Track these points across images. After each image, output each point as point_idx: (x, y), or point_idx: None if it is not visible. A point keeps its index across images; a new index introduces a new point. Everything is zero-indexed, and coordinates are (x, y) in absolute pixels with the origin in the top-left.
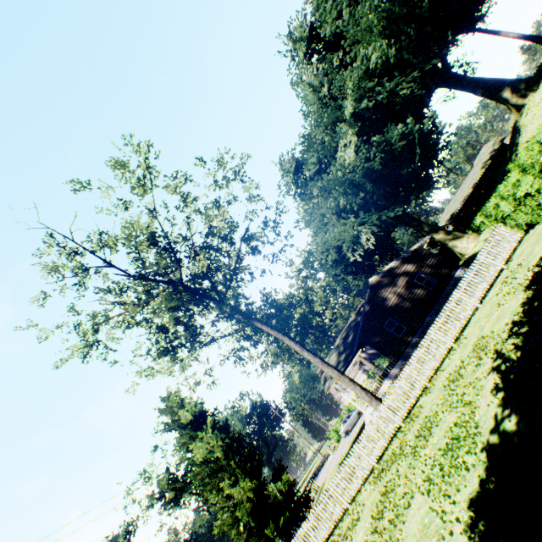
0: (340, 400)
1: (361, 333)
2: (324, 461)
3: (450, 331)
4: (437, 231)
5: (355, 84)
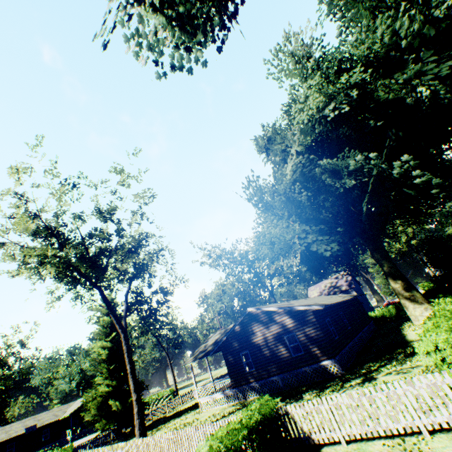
0: None
1: (224, 344)
2: None
3: (172, 451)
4: (395, 279)
5: (324, 78)
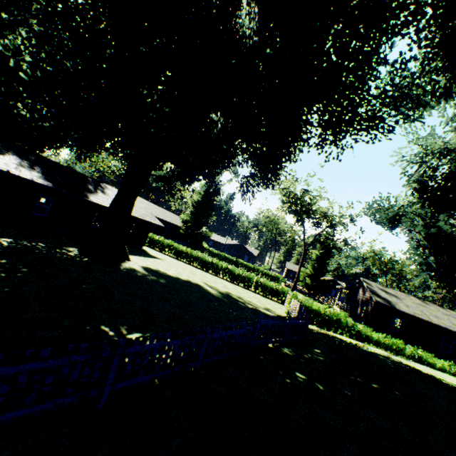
0: None
1: (350, 289)
2: None
3: None
4: None
5: (417, 144)
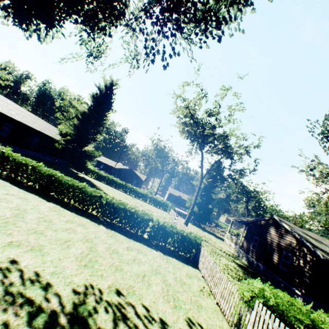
0: None
1: (250, 224)
2: None
3: None
4: None
5: None
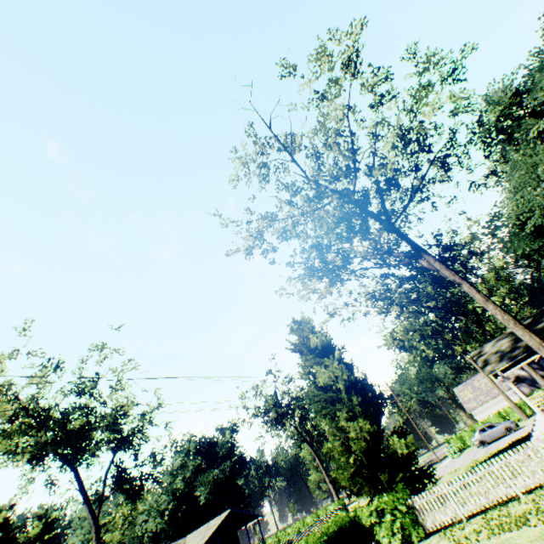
0: (471, 412)
1: None
2: (433, 463)
3: None
4: None
5: None
